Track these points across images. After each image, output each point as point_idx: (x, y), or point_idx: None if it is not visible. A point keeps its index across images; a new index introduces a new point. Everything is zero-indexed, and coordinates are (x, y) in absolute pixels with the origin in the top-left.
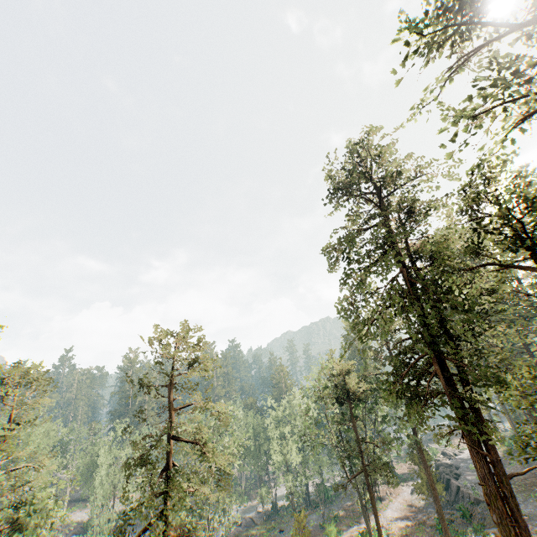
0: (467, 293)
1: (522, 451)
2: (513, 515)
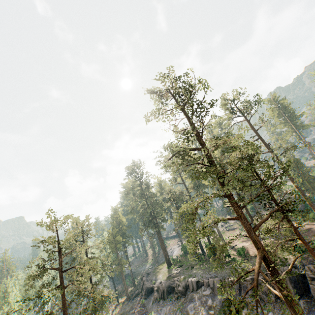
0: (161, 206)
1: (177, 225)
2: (164, 246)
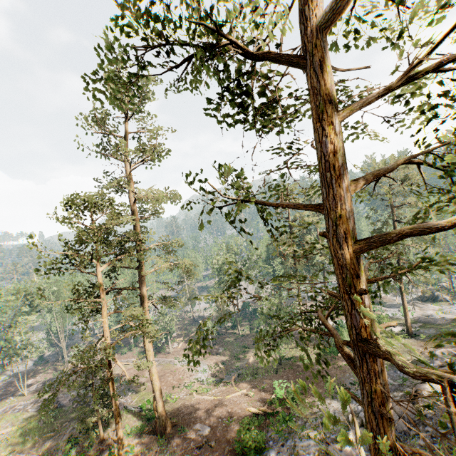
0: None
1: None
2: None
